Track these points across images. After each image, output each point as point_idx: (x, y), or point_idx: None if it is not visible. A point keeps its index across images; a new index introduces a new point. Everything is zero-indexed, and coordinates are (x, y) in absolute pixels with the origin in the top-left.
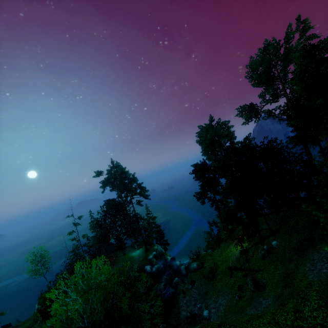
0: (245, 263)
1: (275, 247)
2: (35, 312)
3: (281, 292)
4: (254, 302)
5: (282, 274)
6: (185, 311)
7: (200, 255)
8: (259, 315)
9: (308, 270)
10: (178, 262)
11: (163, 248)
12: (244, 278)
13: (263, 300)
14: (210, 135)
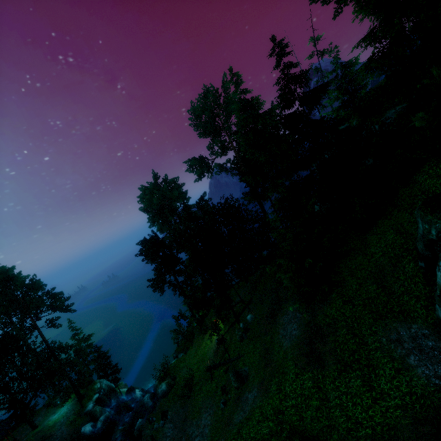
0: (225, 353)
1: (251, 321)
2: None
3: (263, 375)
4: (241, 402)
5: (262, 352)
6: None
7: (169, 368)
8: (248, 418)
9: (282, 337)
10: (138, 392)
11: (111, 381)
12: (226, 374)
13: (249, 394)
14: (157, 199)
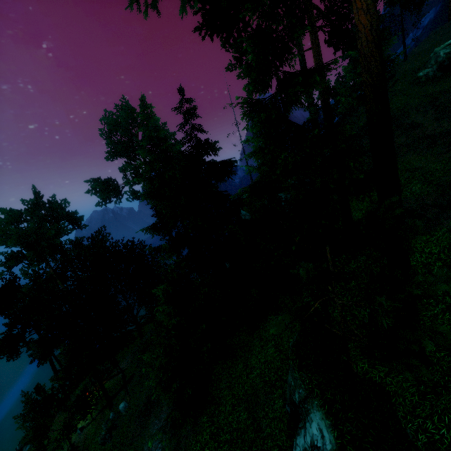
0: None
1: (123, 413)
2: None
3: None
4: None
5: None
6: None
7: None
8: None
9: None
10: None
11: None
12: None
13: None
14: (16, 239)
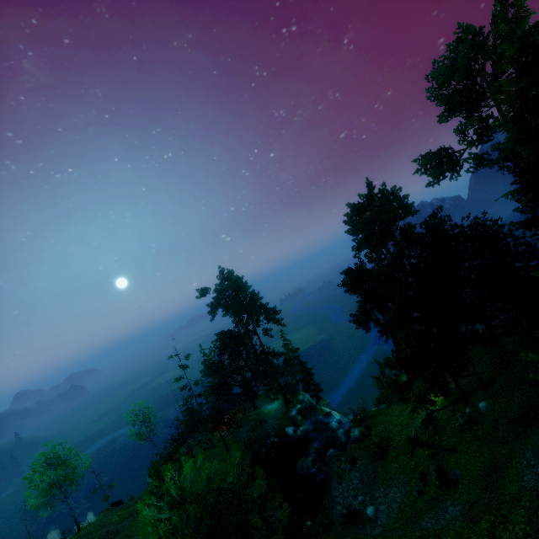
0: (436, 434)
1: (484, 412)
2: (147, 487)
3: (477, 497)
4: (438, 507)
5: (486, 465)
6: (340, 504)
7: (365, 416)
8: (437, 533)
9: (526, 465)
10: (333, 423)
11: (313, 397)
12: (431, 460)
13: (450, 506)
14: (364, 225)
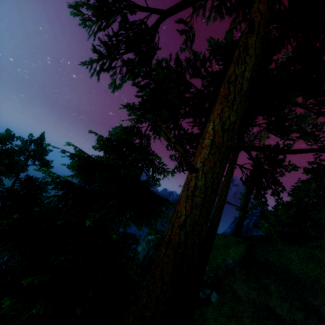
0: None
1: None
2: None
3: None
4: None
5: None
6: None
7: None
8: None
9: None
10: None
11: None
12: None
13: None
14: None
